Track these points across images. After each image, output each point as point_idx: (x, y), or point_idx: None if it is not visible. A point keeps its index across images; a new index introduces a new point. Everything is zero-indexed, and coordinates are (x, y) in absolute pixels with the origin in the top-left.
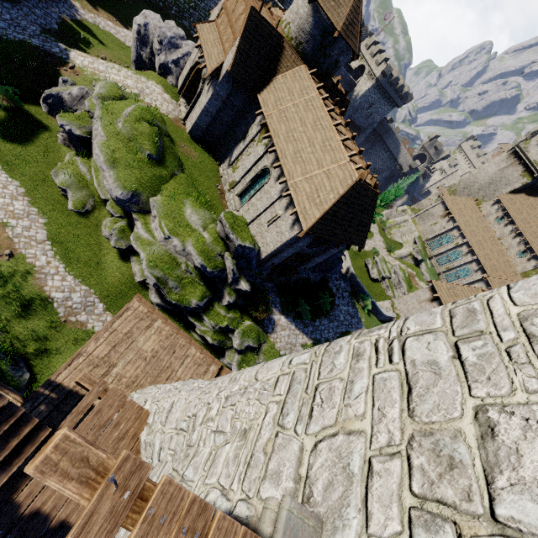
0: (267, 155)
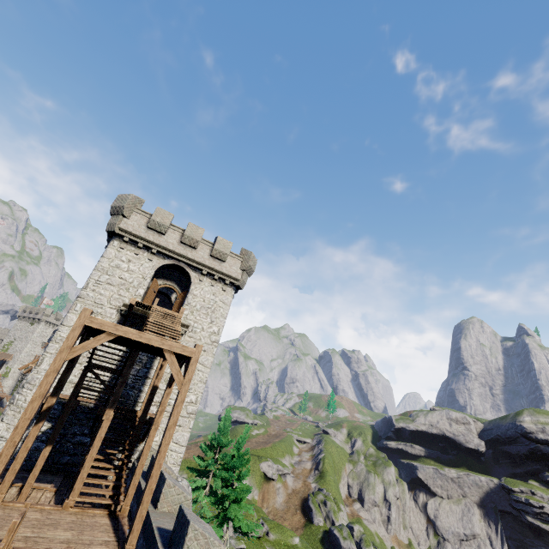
0: None
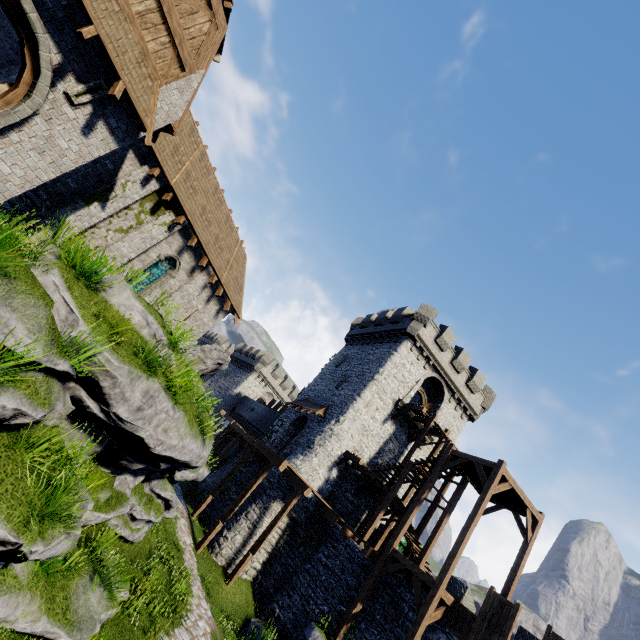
0: (168, 240)
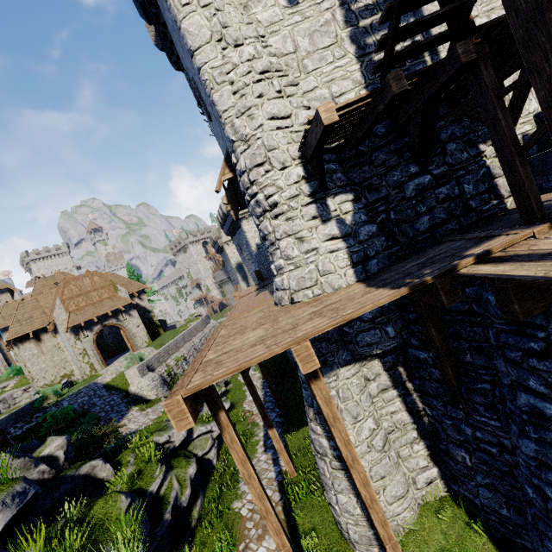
0: None
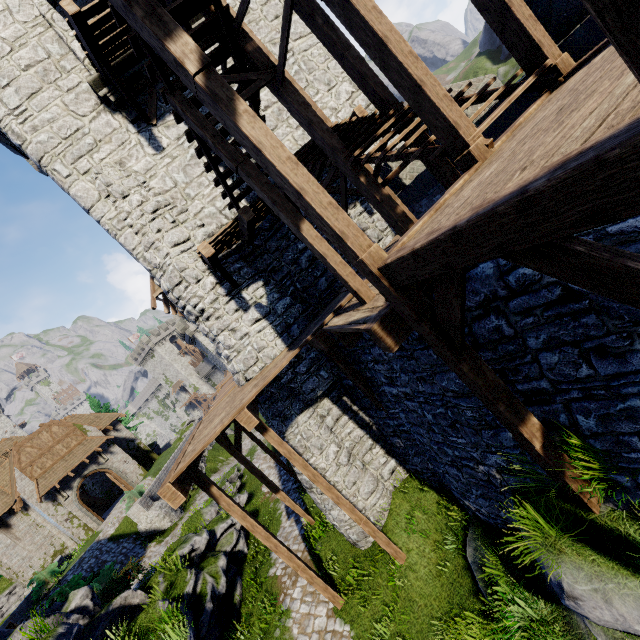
0: None
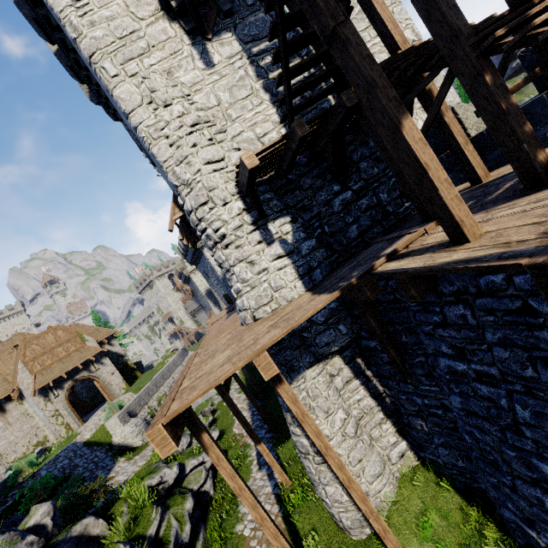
0: None
